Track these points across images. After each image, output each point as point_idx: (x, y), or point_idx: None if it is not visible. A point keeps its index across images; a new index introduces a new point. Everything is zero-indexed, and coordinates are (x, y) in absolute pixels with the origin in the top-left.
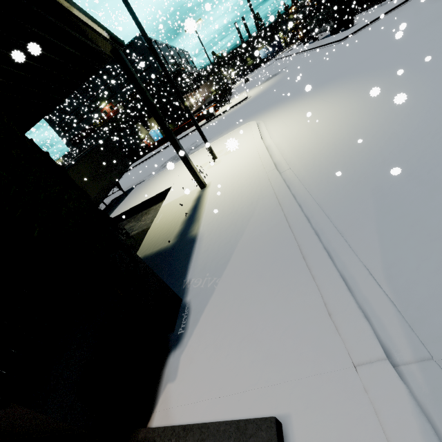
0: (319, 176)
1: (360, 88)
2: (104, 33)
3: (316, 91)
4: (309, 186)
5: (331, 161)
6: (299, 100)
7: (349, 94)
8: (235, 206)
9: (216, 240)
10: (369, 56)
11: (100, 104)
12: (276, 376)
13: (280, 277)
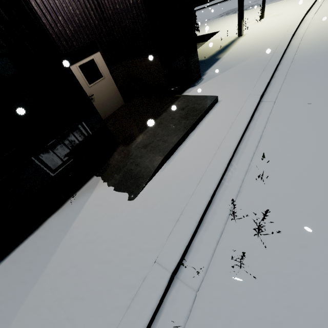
0: (312, 46)
1: None
2: None
3: None
4: (300, 50)
5: None
6: None
7: None
8: (250, 49)
9: (229, 61)
10: None
11: None
12: (223, 95)
13: (246, 76)
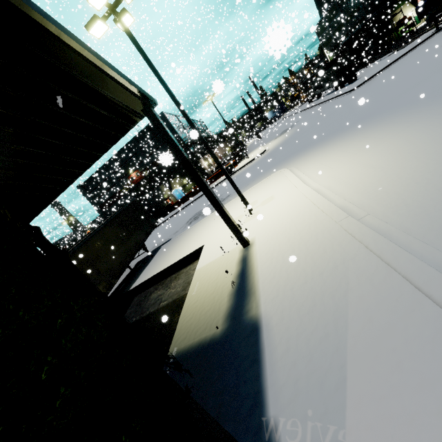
0: (431, 221)
1: (412, 118)
2: (137, 91)
3: (350, 132)
4: (422, 236)
5: (438, 200)
6: (331, 143)
7: (401, 126)
8: (308, 272)
9: (298, 332)
10: (399, 93)
11: (128, 172)
12: None
13: None
